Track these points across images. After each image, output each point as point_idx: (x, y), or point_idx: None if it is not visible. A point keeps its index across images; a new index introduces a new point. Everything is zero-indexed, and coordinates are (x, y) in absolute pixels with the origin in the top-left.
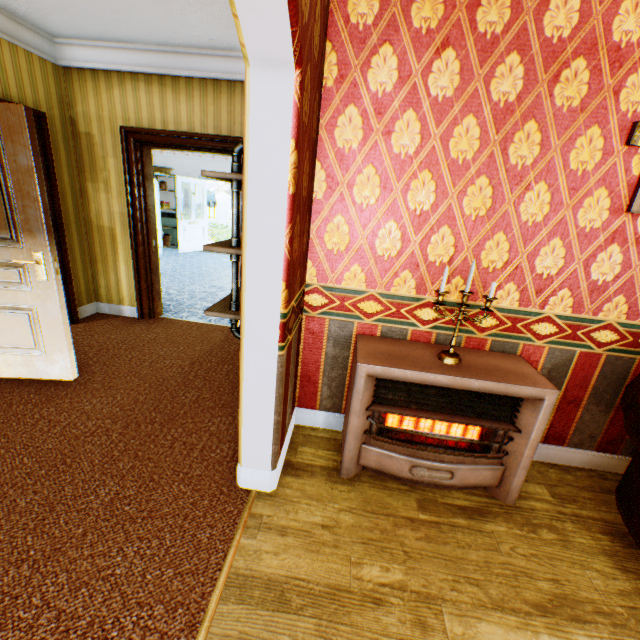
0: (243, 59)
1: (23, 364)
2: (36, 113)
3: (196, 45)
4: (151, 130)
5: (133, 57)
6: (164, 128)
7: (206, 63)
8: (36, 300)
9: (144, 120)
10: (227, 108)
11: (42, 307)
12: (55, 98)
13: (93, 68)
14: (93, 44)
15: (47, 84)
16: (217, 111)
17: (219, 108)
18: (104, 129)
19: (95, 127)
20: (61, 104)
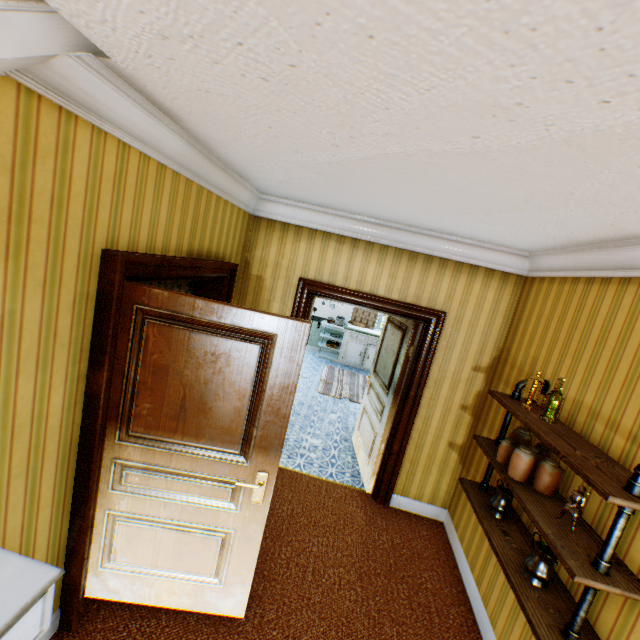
0: (455, 242)
1: (190, 593)
2: (233, 266)
3: (413, 225)
4: (332, 286)
5: (335, 220)
6: (344, 284)
7: (412, 238)
8: (237, 521)
9: (324, 273)
10: (418, 277)
11: (241, 530)
12: (242, 244)
13: (288, 222)
14: (299, 204)
15: (241, 233)
16: (406, 278)
17: (409, 276)
18: (278, 275)
19: (269, 271)
20: (243, 248)
